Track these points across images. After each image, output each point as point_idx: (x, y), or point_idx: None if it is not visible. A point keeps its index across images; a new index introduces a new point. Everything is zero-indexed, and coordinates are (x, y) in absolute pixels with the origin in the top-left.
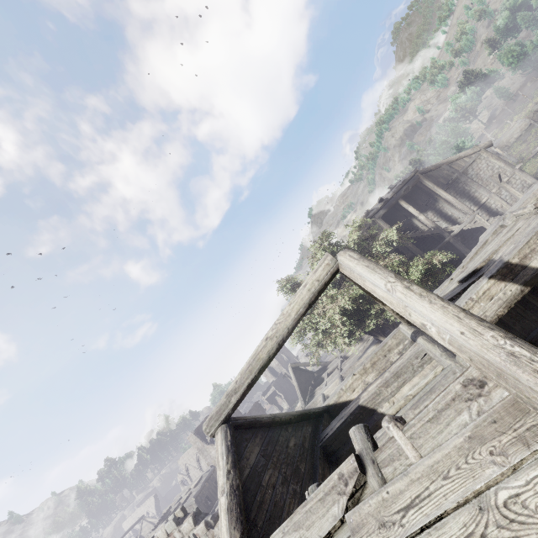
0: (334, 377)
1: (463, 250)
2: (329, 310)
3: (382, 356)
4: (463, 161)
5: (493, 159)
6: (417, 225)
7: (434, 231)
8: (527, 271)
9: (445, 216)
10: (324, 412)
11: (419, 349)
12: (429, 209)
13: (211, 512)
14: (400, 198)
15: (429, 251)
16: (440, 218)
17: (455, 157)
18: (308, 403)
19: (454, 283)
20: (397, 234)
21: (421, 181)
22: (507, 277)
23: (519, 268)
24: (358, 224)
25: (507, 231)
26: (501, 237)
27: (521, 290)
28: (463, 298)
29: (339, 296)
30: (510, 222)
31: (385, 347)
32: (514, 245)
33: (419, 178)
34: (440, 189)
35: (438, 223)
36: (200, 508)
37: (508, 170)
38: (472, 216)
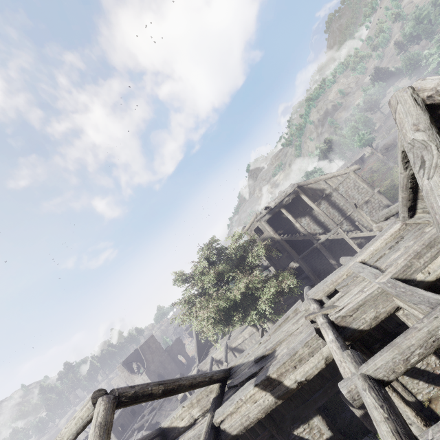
0: (225, 341)
1: (326, 256)
2: (200, 315)
3: (205, 395)
4: (336, 179)
5: (359, 180)
6: (297, 227)
7: (306, 237)
8: (281, 386)
9: (319, 222)
10: (155, 437)
11: (201, 432)
12: (307, 215)
13: (122, 439)
14: (282, 207)
15: (305, 249)
16: (315, 223)
17: (330, 175)
18: (203, 360)
19: (257, 352)
20: (265, 250)
21: (300, 195)
22: (267, 388)
23: (276, 382)
24: (239, 235)
25: (297, 319)
26: (293, 323)
27: (275, 402)
28: (239, 393)
29: (210, 303)
30: (303, 308)
31: (208, 389)
32: (280, 356)
33: (297, 193)
34: (313, 204)
35: (313, 227)
36: (114, 434)
37: (369, 191)
38: (336, 229)
